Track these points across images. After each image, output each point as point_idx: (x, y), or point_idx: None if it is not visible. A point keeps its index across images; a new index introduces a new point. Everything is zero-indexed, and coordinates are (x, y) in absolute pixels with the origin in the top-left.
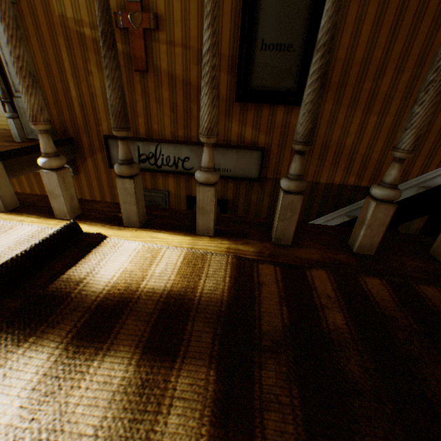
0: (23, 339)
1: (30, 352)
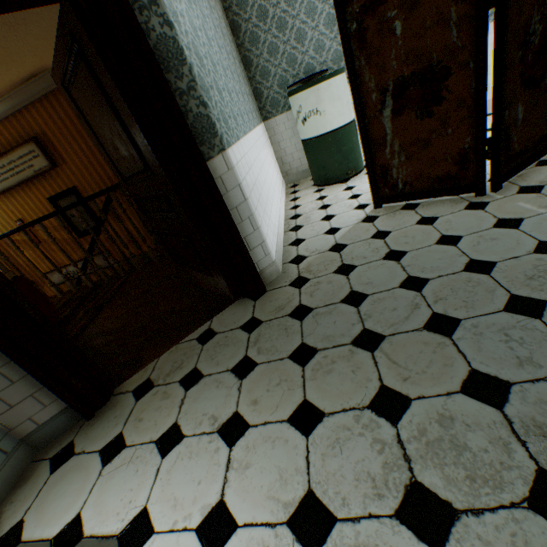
0: None
1: None
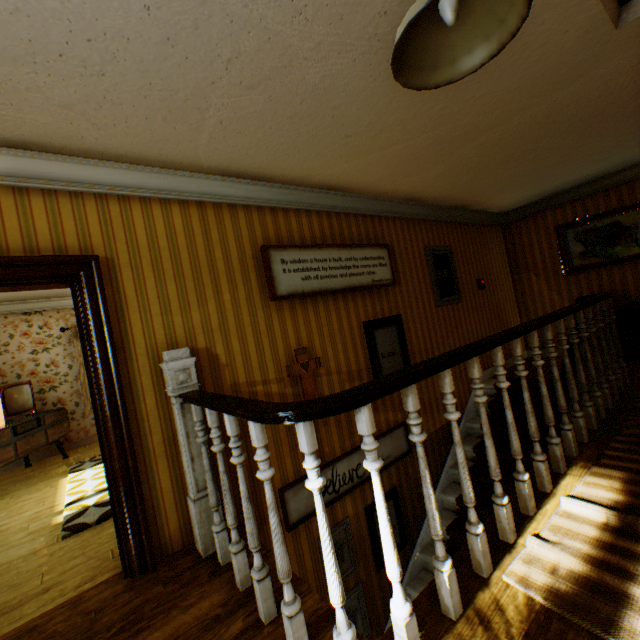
0: None
1: None
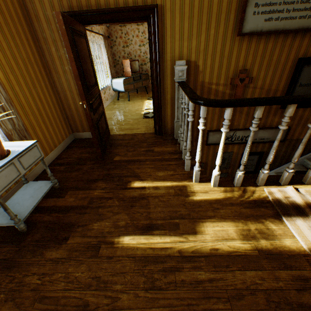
0: None
1: None
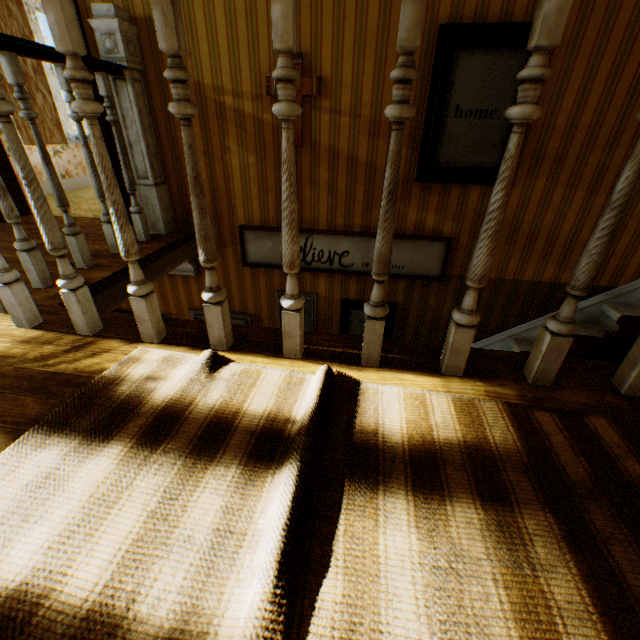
0: (373, 487)
1: (388, 498)
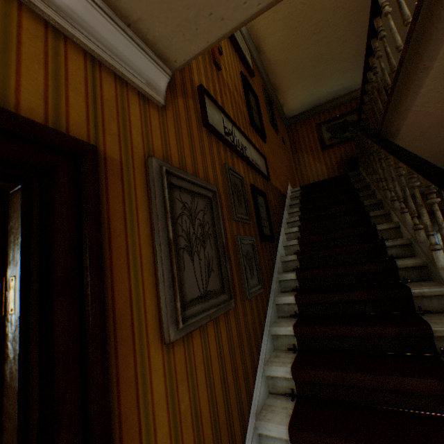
0: None
1: None
